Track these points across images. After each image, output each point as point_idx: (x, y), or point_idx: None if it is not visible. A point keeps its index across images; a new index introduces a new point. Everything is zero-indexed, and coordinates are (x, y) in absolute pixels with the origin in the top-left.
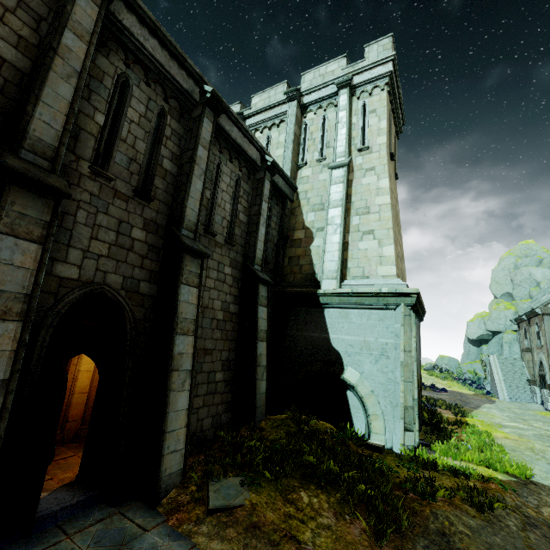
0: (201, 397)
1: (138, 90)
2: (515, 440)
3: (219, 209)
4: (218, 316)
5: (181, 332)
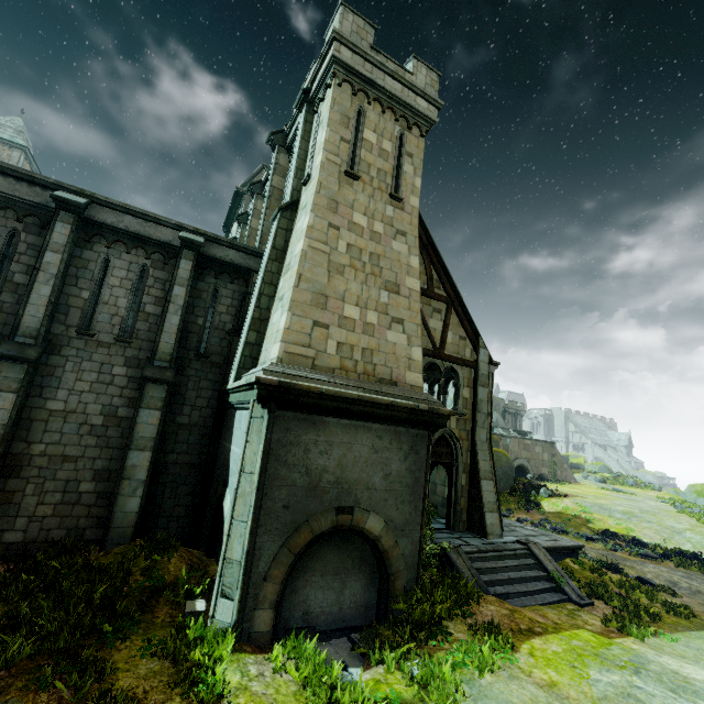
0: (51, 506)
1: None
2: (556, 697)
3: (106, 306)
4: (94, 421)
5: None
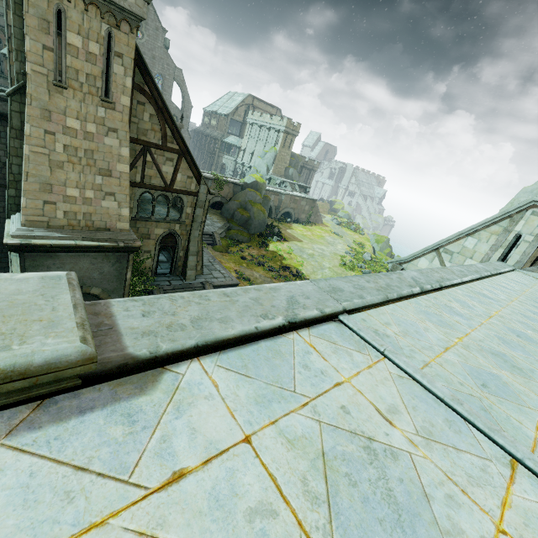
0: None
1: None
2: None
3: None
4: None
5: None
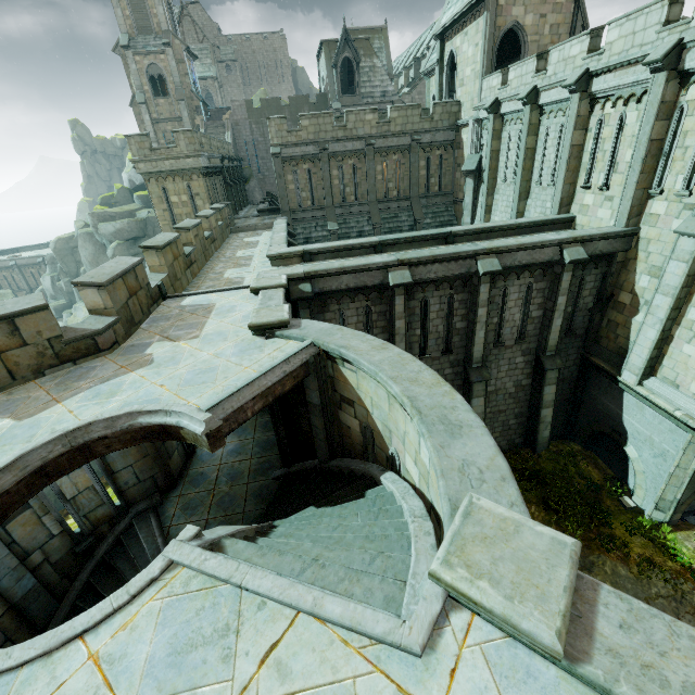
0: (498, 432)
1: (433, 299)
2: None
3: (507, 323)
4: (510, 391)
5: None
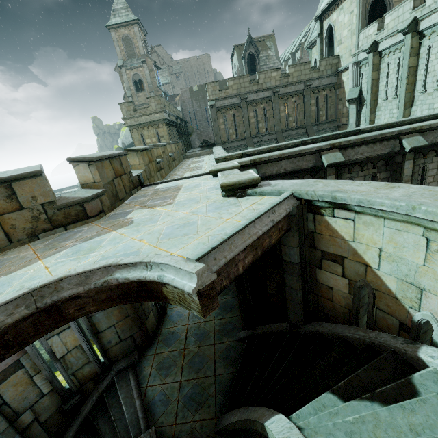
0: None
1: (358, 178)
2: None
3: None
4: None
5: None
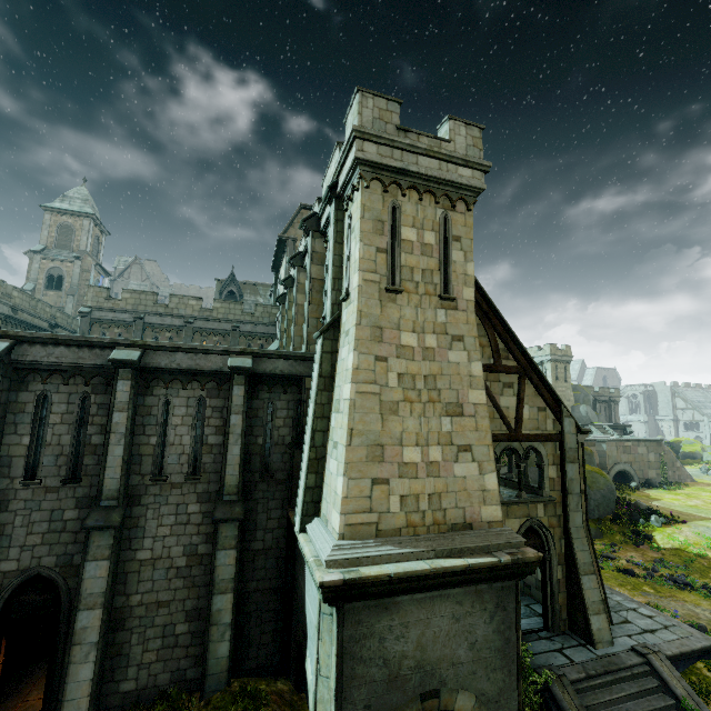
0: (154, 651)
1: (58, 395)
2: None
3: (173, 447)
4: (179, 563)
5: (86, 607)
